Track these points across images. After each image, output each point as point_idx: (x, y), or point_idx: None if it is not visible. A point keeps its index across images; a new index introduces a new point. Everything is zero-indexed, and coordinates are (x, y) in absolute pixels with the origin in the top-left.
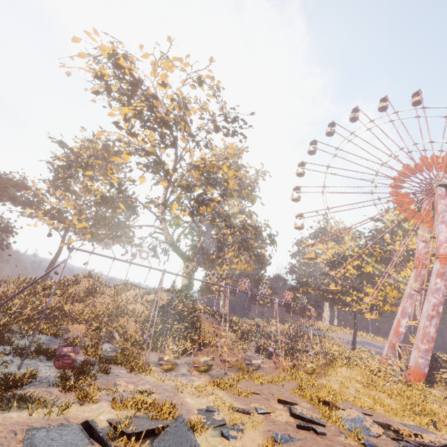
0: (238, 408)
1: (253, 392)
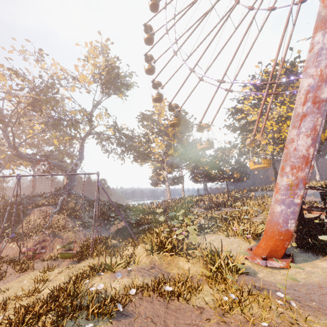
0: None
1: None
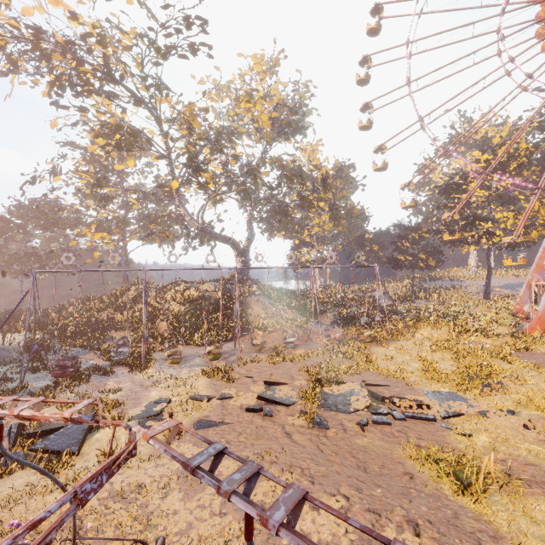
0: (196, 396)
1: (248, 375)
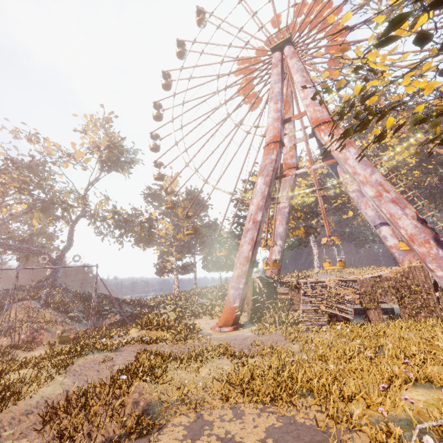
0: None
1: None
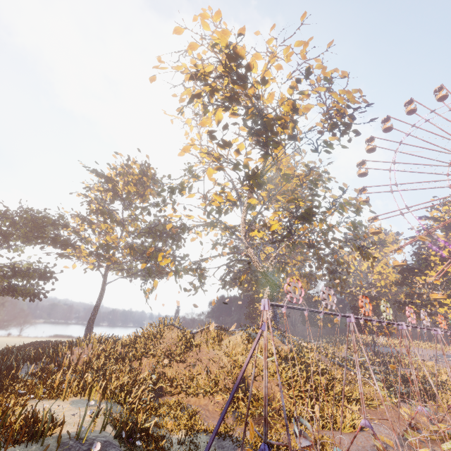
0: None
1: None
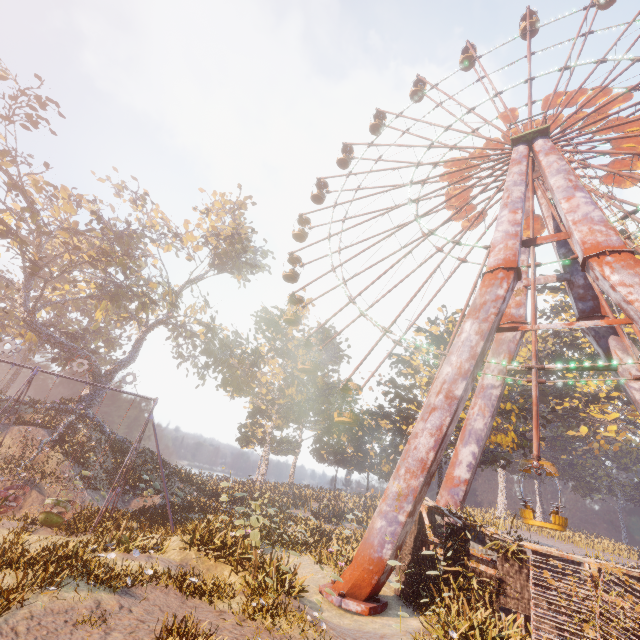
0: None
1: None
